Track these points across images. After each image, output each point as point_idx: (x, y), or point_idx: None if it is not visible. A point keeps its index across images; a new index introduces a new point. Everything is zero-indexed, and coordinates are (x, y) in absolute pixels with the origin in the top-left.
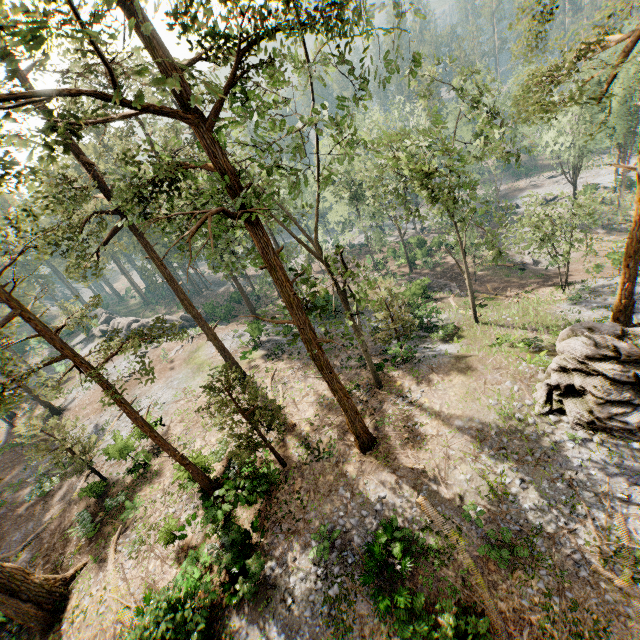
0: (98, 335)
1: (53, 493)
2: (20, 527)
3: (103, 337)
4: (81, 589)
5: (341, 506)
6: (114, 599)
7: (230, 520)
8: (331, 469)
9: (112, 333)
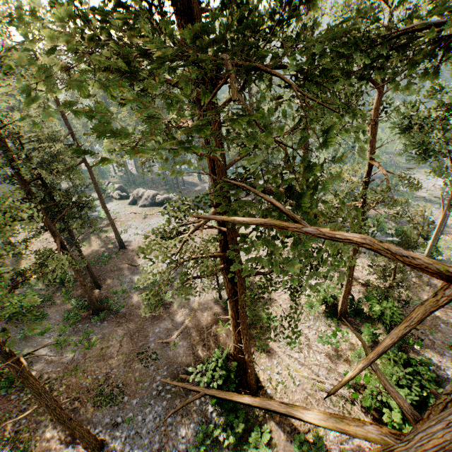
0: (116, 197)
1: (169, 303)
2: (155, 323)
3: (120, 200)
4: (264, 369)
5: (449, 334)
6: (302, 377)
7: (376, 334)
8: None
9: (135, 198)
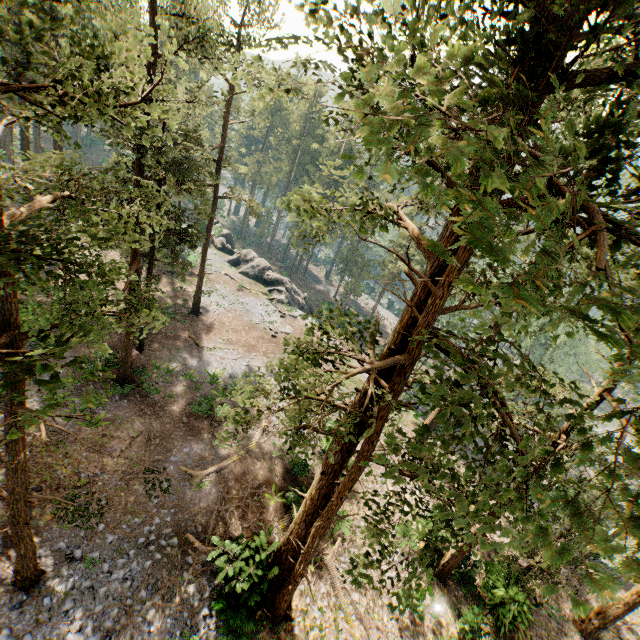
0: (218, 245)
1: (219, 420)
2: (188, 438)
3: (221, 250)
4: (304, 590)
5: None
6: (352, 634)
7: (481, 629)
8: (557, 633)
9: (240, 259)
